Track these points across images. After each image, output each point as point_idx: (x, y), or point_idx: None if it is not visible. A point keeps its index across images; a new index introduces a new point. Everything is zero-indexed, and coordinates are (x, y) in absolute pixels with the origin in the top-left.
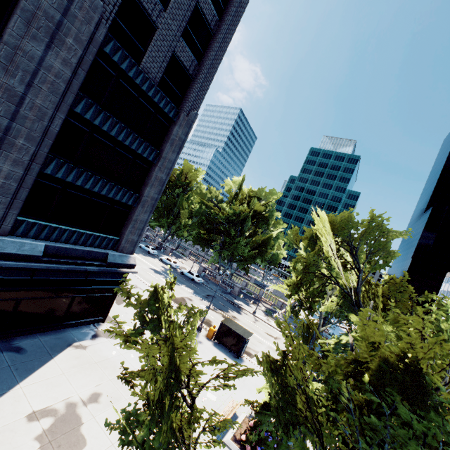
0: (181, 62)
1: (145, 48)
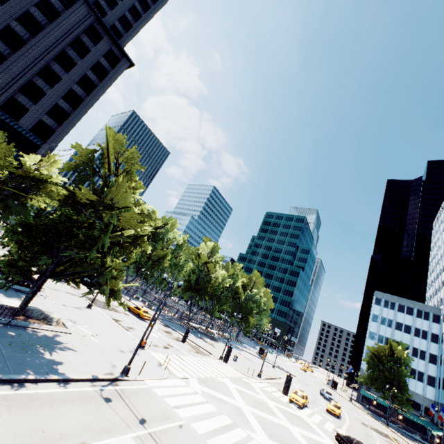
0: (47, 123)
1: (22, 116)
